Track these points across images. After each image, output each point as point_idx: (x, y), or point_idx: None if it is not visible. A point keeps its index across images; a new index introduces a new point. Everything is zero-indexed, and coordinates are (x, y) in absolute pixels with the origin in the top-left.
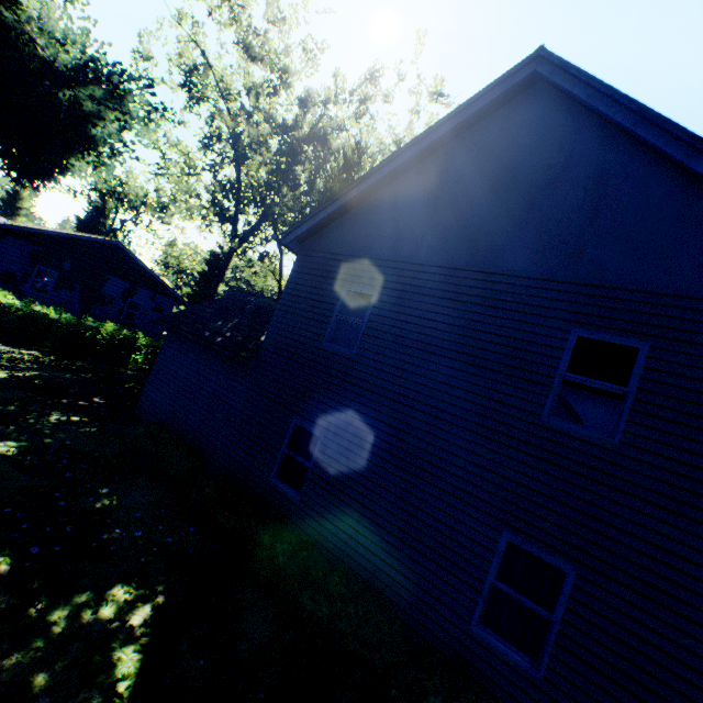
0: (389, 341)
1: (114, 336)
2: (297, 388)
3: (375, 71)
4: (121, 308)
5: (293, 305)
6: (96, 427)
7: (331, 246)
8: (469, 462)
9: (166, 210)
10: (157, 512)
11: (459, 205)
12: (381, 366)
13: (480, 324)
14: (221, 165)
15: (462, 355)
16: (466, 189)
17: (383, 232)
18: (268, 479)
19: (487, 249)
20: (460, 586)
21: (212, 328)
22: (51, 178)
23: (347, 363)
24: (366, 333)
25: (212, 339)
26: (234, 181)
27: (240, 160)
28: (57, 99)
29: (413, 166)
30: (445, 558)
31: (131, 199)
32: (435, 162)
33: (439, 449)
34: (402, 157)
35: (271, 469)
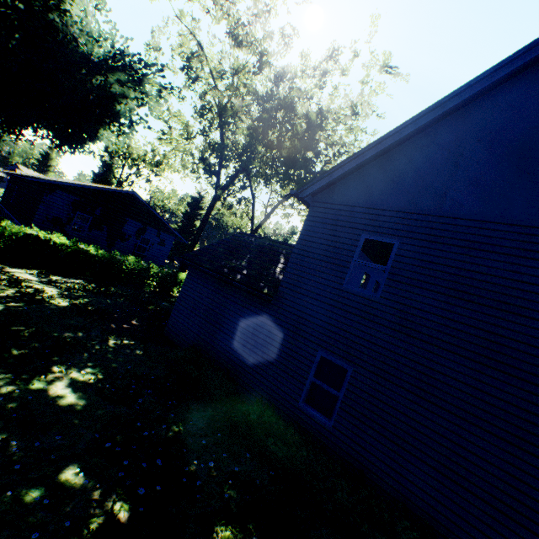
0: (416, 286)
1: (135, 267)
2: (319, 323)
3: (333, 50)
4: (135, 243)
5: (309, 250)
6: (142, 349)
7: (344, 199)
8: (526, 412)
9: (159, 165)
10: (215, 436)
11: (485, 162)
12: (410, 309)
13: (524, 276)
14: (209, 130)
15: (505, 304)
16: (491, 147)
17: (400, 186)
18: (297, 403)
19: (523, 204)
20: (530, 537)
21: (229, 266)
22: (83, 144)
23: (371, 304)
24: (390, 278)
25: (233, 277)
26: (221, 143)
27: (223, 126)
28: (91, 84)
29: (428, 127)
30: (507, 505)
31: (134, 158)
32: (452, 122)
33: (488, 395)
34: (422, 119)
35: (299, 395)
